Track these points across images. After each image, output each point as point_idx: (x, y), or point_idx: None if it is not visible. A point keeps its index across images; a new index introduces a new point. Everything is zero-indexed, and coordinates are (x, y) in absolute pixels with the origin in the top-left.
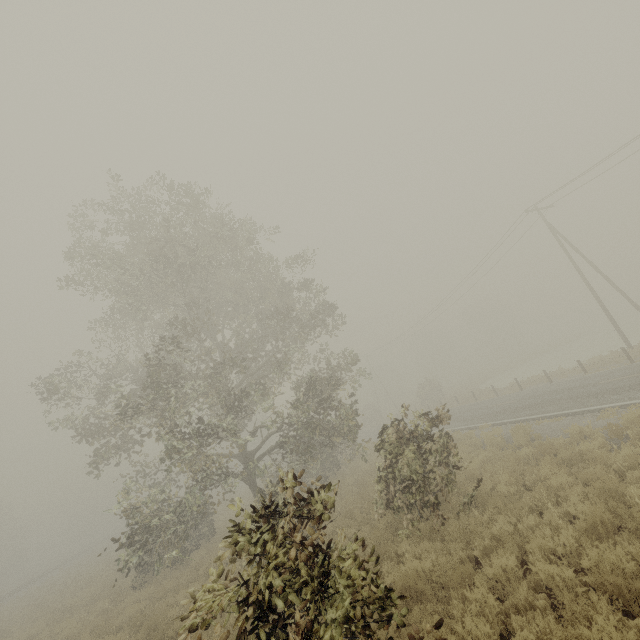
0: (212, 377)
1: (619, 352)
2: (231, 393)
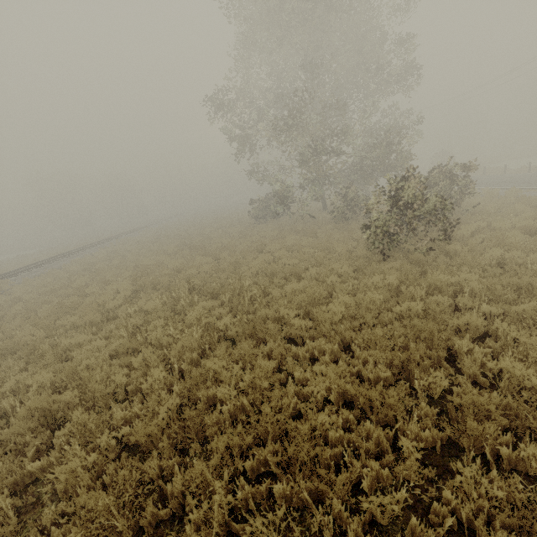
0: (321, 114)
1: None
2: (335, 128)
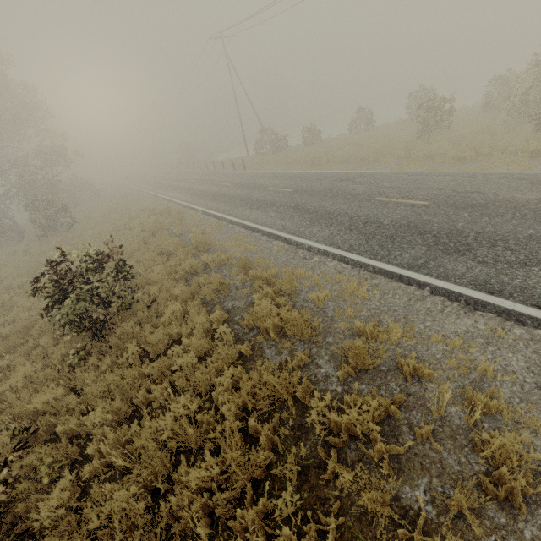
0: None
1: (237, 159)
2: None
